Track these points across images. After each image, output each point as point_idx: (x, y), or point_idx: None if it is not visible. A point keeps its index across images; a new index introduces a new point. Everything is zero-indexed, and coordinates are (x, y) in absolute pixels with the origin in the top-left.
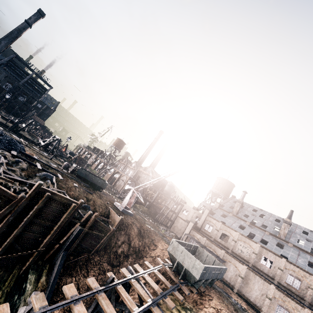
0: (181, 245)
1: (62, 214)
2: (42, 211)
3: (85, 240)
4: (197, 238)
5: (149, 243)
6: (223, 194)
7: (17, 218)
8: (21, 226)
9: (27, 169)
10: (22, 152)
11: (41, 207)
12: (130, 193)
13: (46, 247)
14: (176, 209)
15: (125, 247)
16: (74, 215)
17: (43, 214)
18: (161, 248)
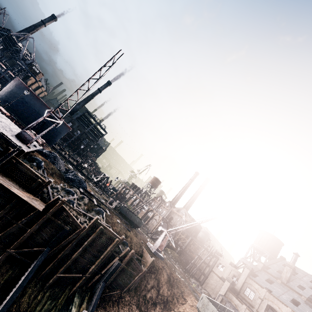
0: (212, 305)
1: (107, 246)
2: (94, 240)
3: (120, 276)
4: (234, 304)
5: (178, 295)
6: (269, 252)
7: (78, 244)
8: (79, 251)
9: (88, 204)
10: (85, 190)
11: (94, 237)
12: (163, 235)
13: (91, 274)
14: (210, 261)
15: (154, 293)
16: (115, 249)
17: (94, 244)
18: (191, 304)
